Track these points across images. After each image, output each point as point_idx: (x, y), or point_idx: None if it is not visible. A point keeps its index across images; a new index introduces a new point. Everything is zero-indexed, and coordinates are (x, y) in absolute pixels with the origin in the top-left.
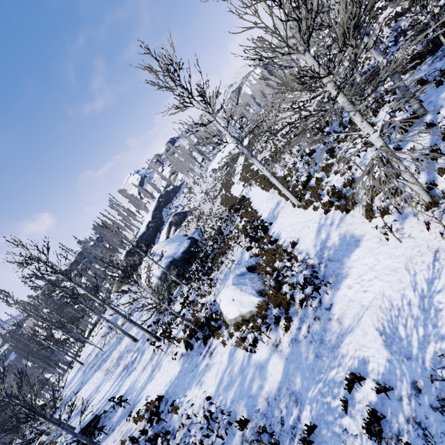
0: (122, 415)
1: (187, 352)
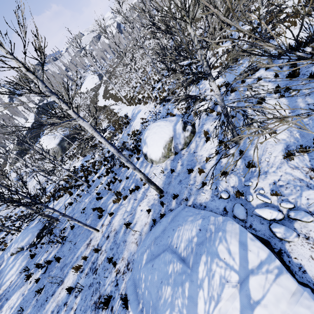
0: (52, 187)
1: (84, 158)
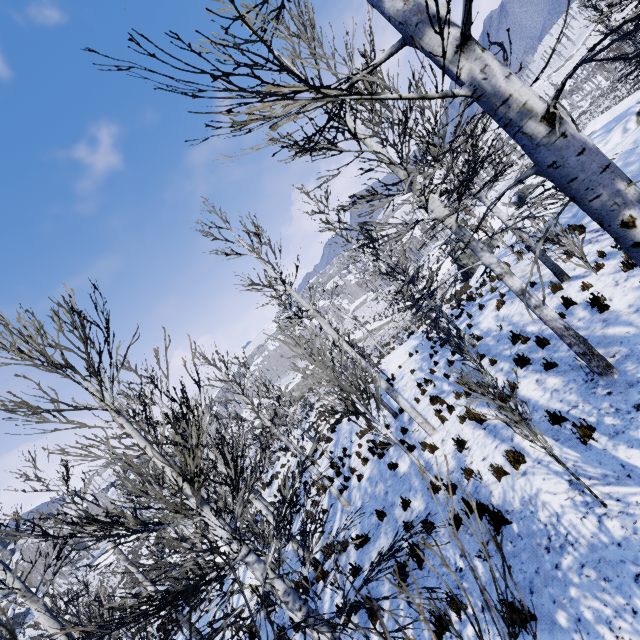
0: None
1: None
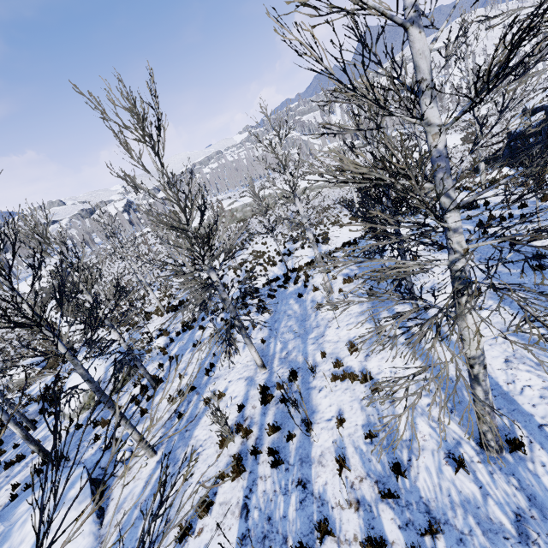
0: None
1: None
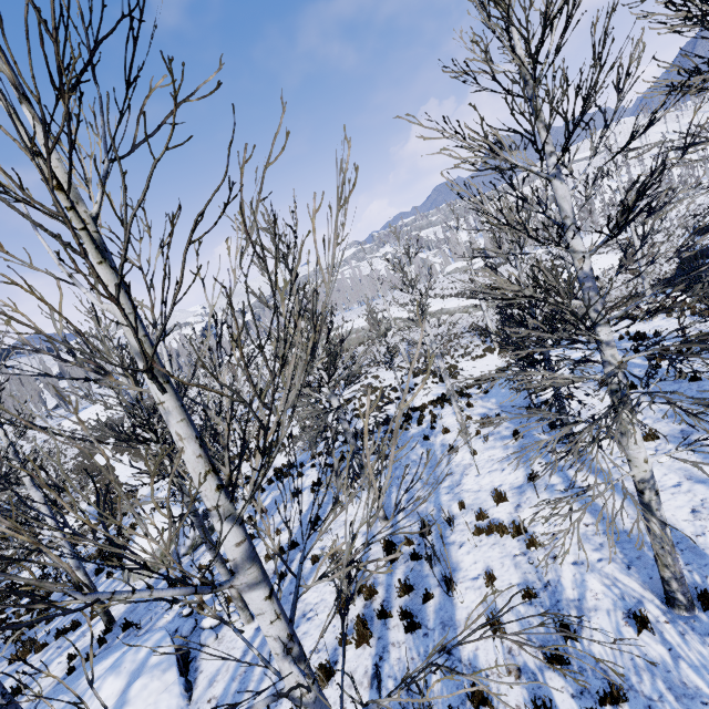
0: None
1: None
